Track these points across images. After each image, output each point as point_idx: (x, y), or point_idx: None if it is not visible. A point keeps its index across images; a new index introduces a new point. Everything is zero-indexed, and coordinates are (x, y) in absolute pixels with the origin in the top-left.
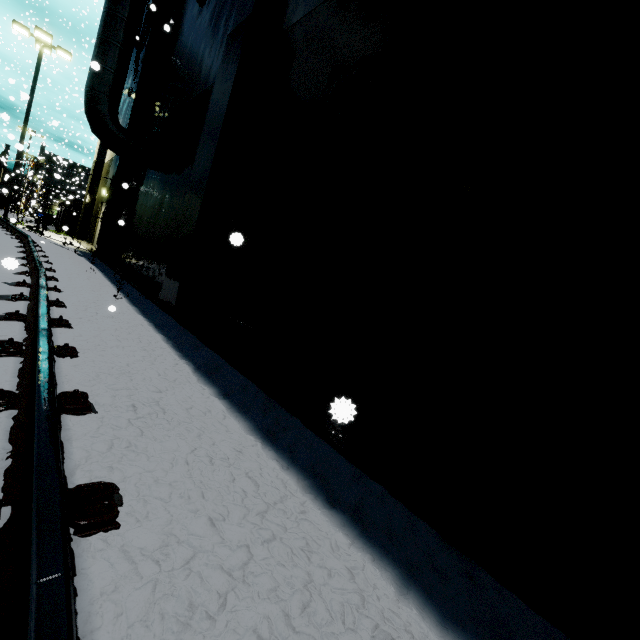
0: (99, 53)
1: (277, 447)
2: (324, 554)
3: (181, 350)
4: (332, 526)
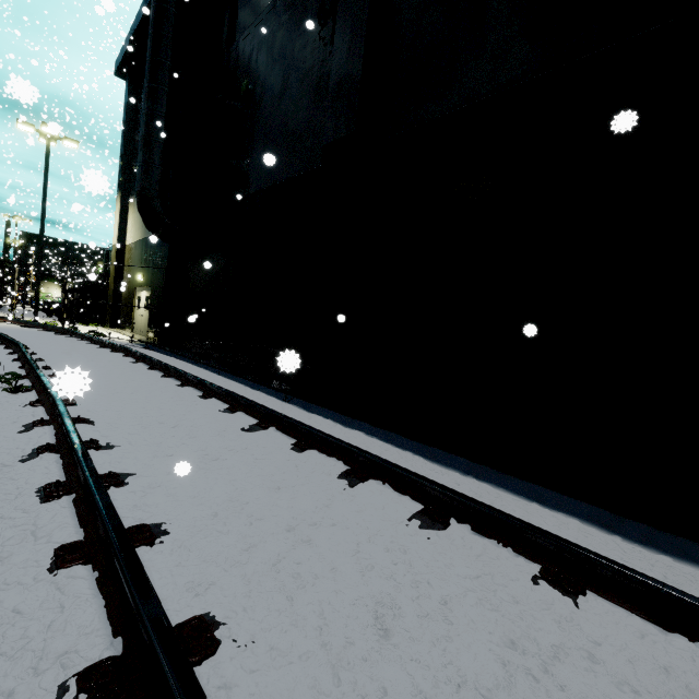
0: (146, 153)
1: (554, 508)
2: (675, 567)
3: (386, 441)
4: (650, 553)
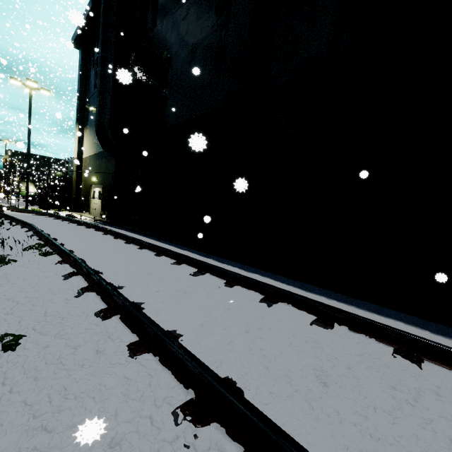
0: (101, 99)
1: (386, 316)
2: None
3: (274, 280)
4: (448, 340)
